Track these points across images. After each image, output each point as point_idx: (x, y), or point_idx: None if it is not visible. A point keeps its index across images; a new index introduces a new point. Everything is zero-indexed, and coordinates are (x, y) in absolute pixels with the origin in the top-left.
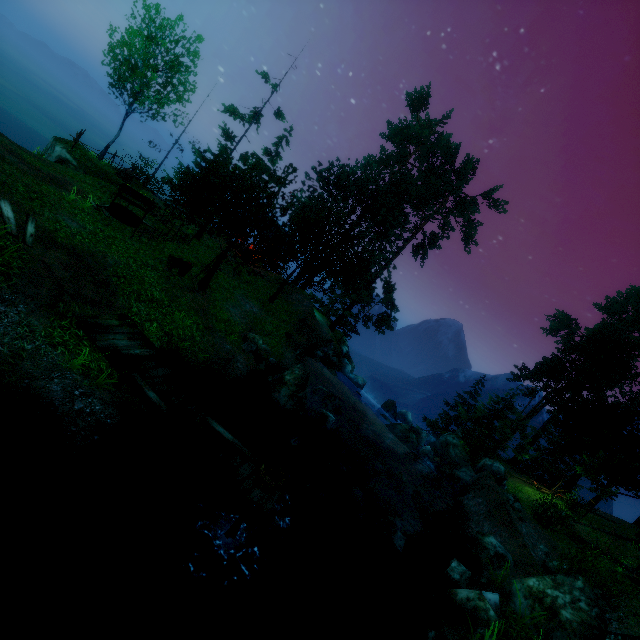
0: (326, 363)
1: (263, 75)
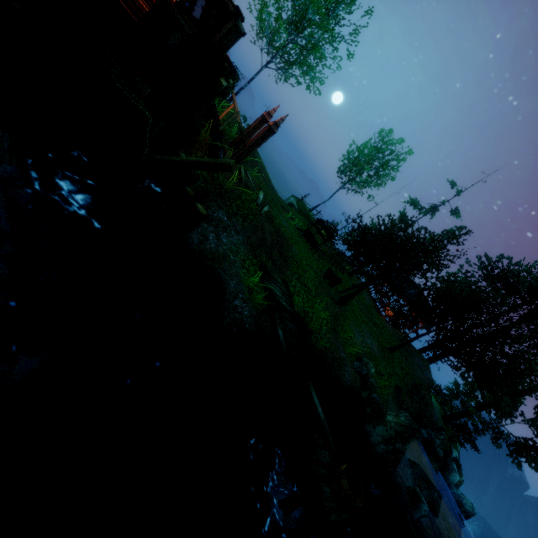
0: (428, 449)
1: (451, 183)
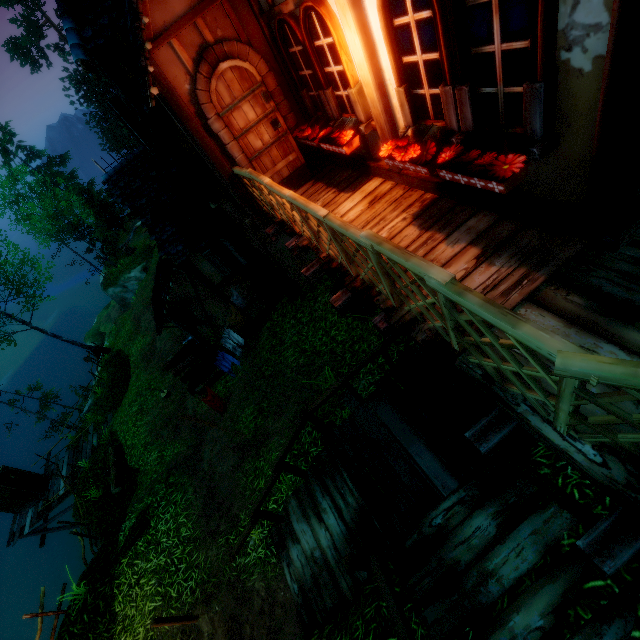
0: None
1: None
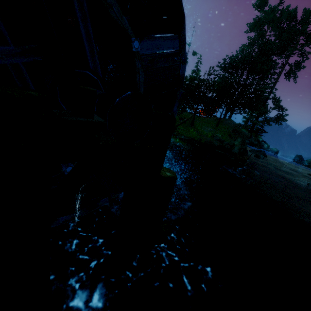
0: (252, 145)
1: None
